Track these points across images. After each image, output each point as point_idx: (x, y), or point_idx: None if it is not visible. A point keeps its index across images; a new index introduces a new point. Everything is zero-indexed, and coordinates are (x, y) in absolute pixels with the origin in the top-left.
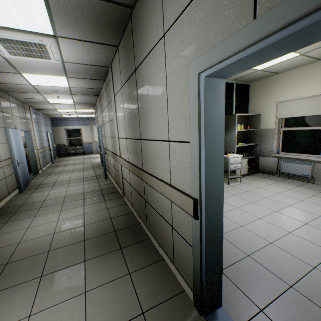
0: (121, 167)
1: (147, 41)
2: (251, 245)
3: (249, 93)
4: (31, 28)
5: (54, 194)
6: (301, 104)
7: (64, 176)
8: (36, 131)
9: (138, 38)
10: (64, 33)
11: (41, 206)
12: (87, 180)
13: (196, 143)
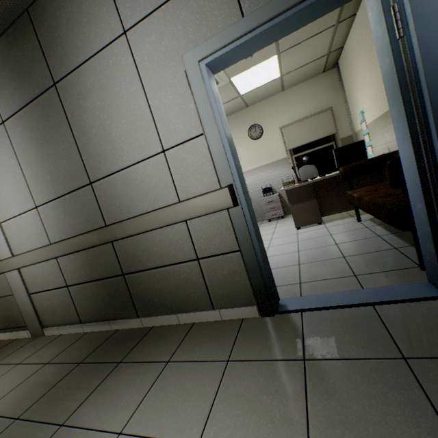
0: (21, 277)
1: (84, 42)
2: None
3: None
4: None
5: None
6: None
7: None
8: None
9: (58, 40)
10: None
11: None
12: None
13: (215, 127)
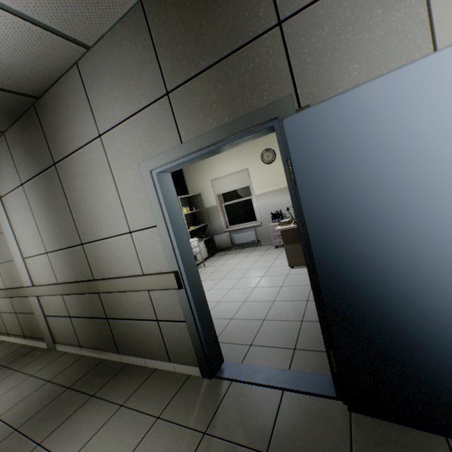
0: (39, 302)
1: (73, 137)
2: (231, 311)
3: (183, 173)
4: None
5: None
6: (229, 180)
7: None
8: None
9: (55, 131)
10: None
11: None
12: None
13: (164, 224)
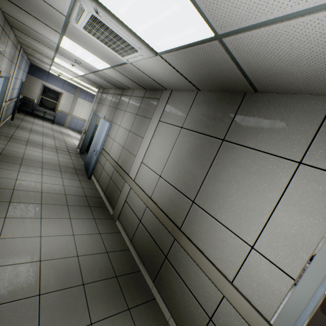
0: (129, 191)
1: (264, 139)
2: None
3: None
4: (144, 36)
5: (25, 182)
6: None
7: (34, 153)
8: (14, 78)
9: (248, 122)
10: (170, 59)
11: (11, 200)
12: (65, 172)
13: (310, 293)
